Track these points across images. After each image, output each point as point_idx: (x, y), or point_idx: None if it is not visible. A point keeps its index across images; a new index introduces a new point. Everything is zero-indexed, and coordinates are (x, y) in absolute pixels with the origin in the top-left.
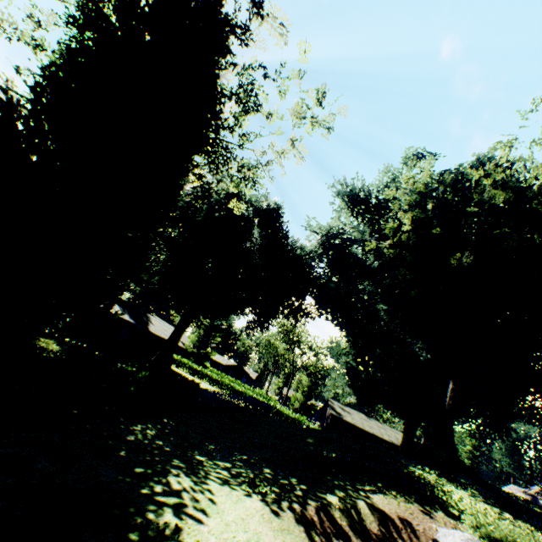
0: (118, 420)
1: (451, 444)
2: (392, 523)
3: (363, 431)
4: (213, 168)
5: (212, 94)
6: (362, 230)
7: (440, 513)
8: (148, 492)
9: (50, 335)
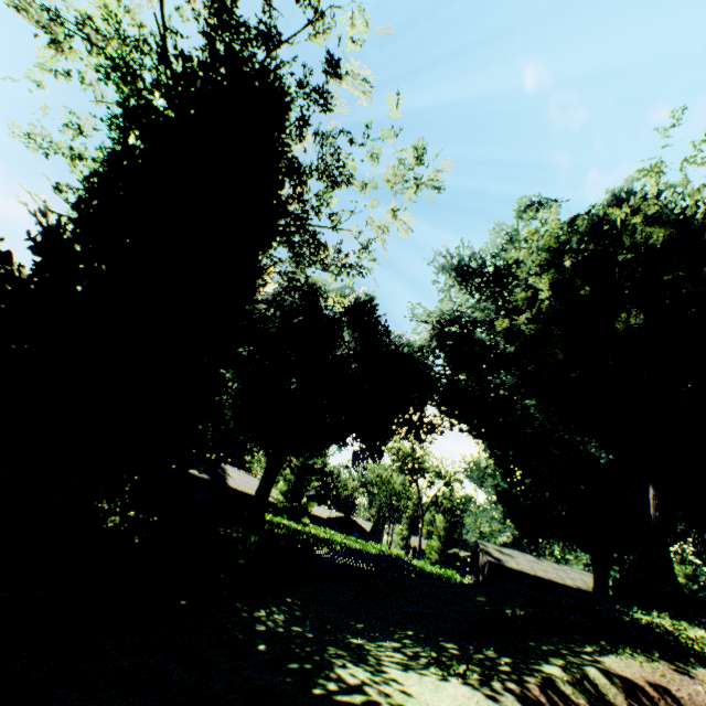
0: (235, 606)
1: (673, 572)
2: (643, 693)
3: (536, 578)
4: (301, 261)
5: (299, 172)
6: (484, 308)
7: (701, 670)
8: (323, 692)
9: (111, 511)
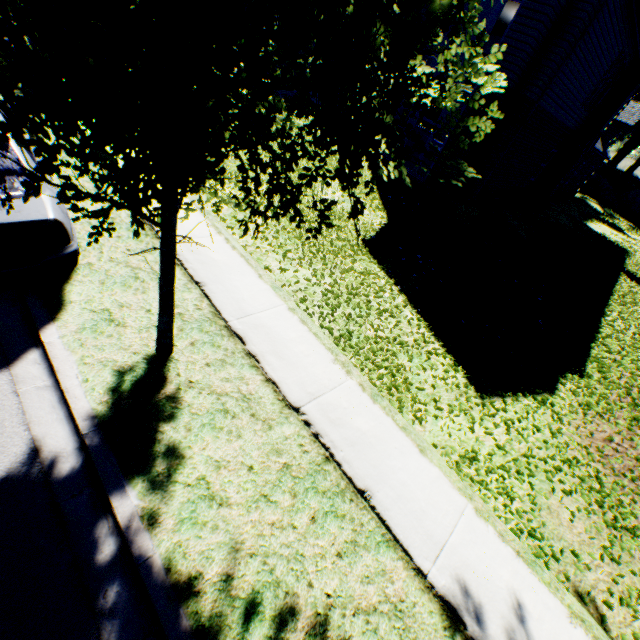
0: None
1: None
2: None
3: None
4: None
5: None
6: None
7: None
8: None
9: None
